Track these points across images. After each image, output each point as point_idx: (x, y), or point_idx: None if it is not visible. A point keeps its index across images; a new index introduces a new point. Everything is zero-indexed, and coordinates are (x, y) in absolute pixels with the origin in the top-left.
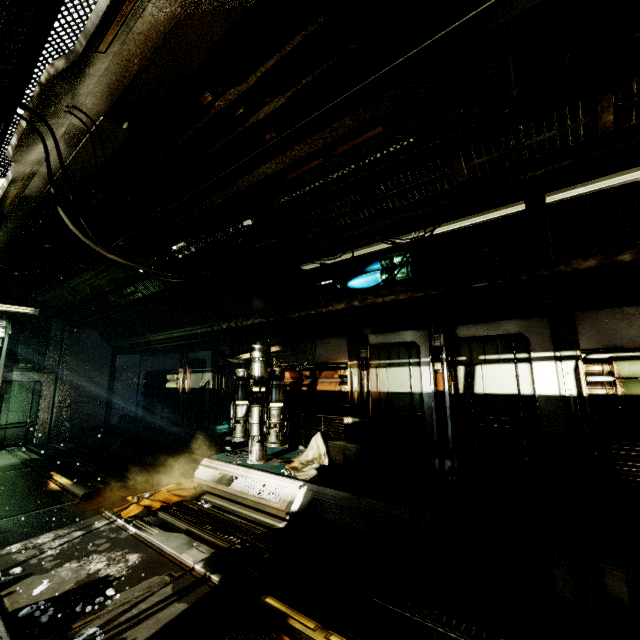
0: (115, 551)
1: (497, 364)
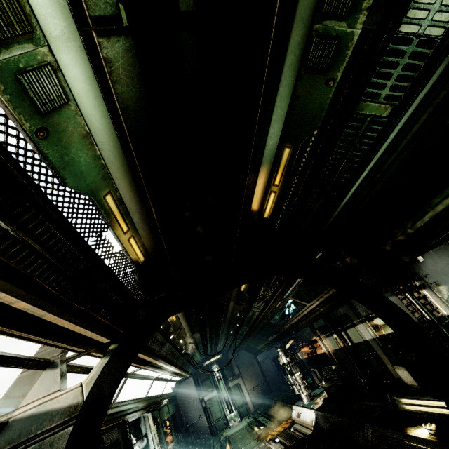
0: None
1: (350, 328)
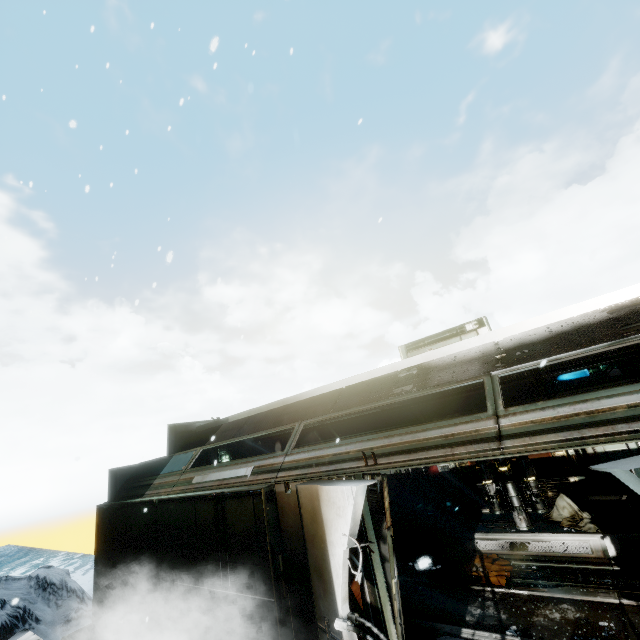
0: (544, 606)
1: None
